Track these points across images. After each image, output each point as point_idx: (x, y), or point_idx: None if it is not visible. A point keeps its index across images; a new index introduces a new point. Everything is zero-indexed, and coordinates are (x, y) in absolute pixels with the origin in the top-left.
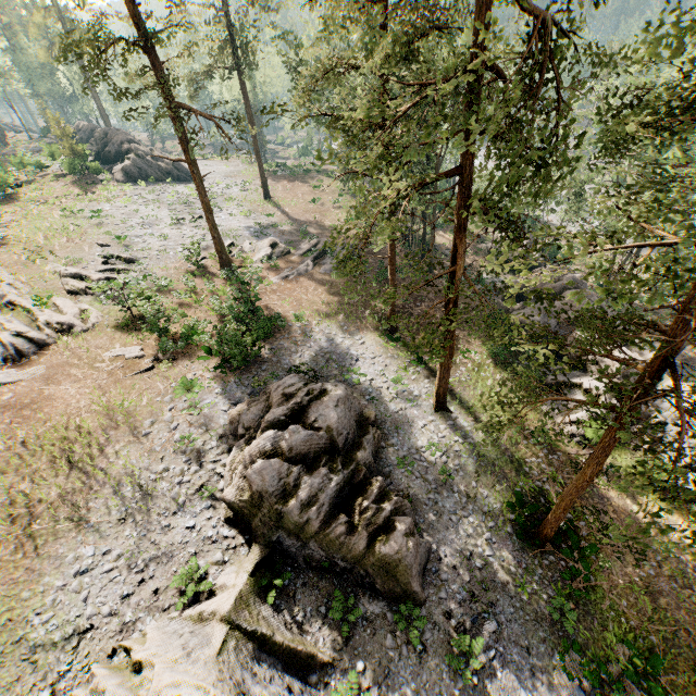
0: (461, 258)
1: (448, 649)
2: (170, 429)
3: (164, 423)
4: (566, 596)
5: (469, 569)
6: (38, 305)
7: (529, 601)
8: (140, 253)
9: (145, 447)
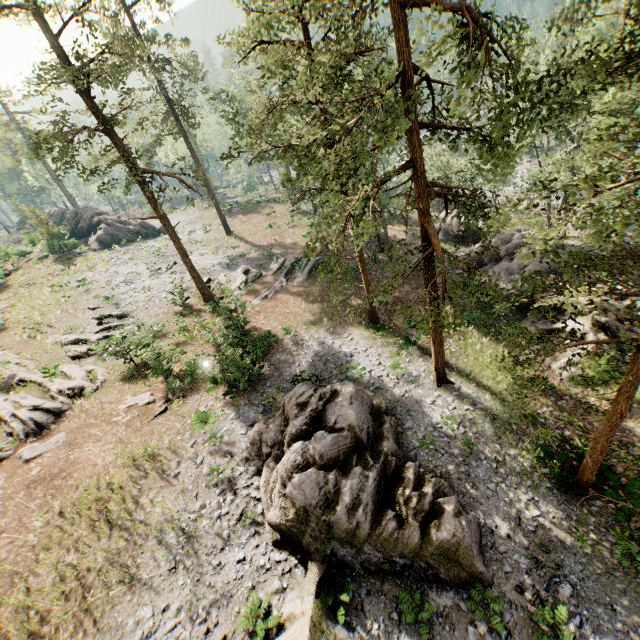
0: (435, 238)
1: (533, 626)
2: (196, 464)
3: (190, 460)
4: (627, 539)
5: (523, 534)
6: (47, 376)
7: (593, 554)
8: (129, 308)
9: (177, 489)
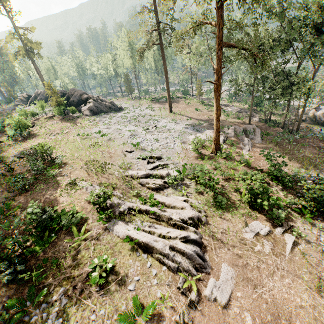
0: None
1: None
2: None
3: None
4: None
5: None
6: (152, 205)
7: None
8: (156, 152)
9: None
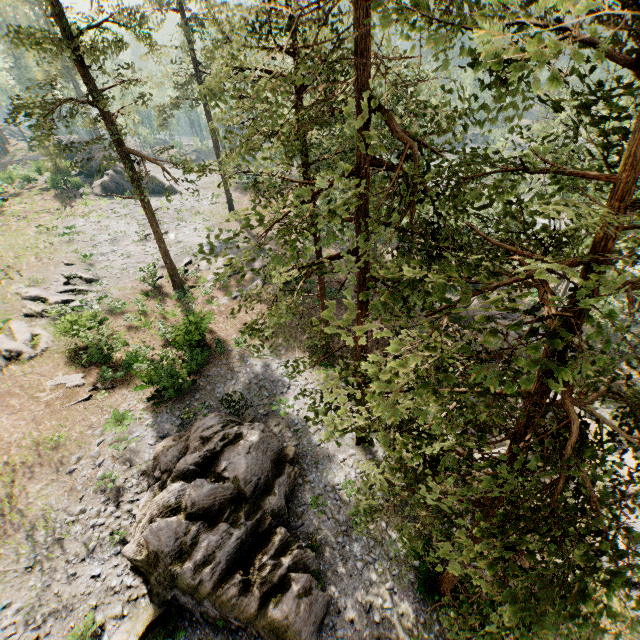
0: None
1: None
2: (95, 465)
3: (90, 459)
4: None
5: (366, 623)
6: None
7: None
8: (102, 272)
9: (67, 486)
